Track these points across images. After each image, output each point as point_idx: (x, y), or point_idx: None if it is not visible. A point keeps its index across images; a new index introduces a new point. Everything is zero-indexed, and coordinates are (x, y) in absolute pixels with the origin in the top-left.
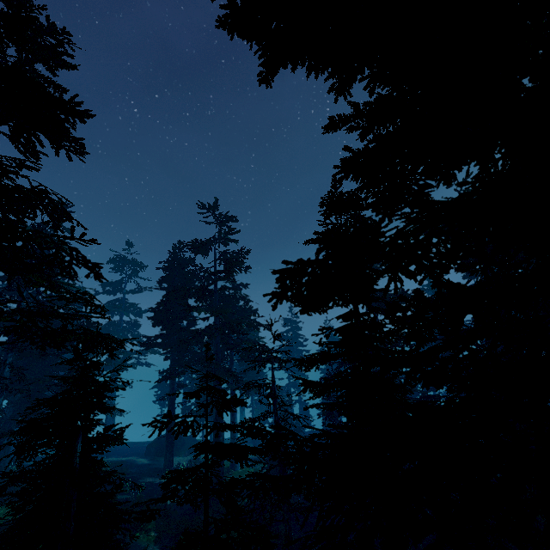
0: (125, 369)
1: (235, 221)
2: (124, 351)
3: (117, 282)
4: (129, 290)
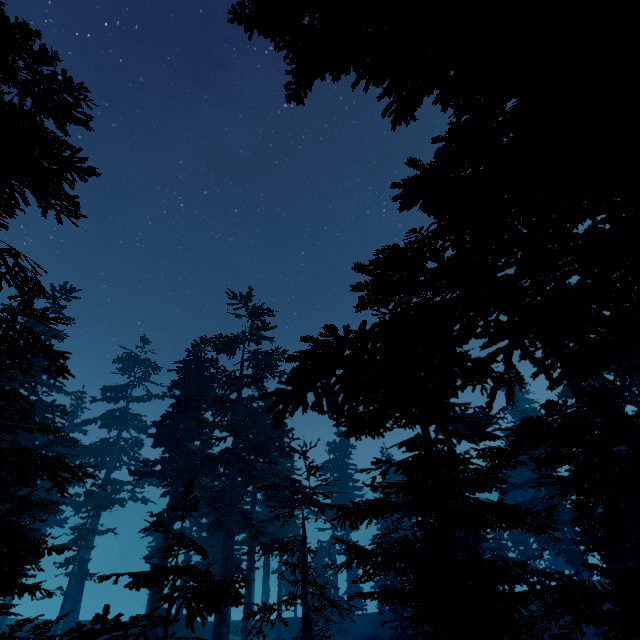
0: (109, 507)
1: (272, 315)
2: (114, 479)
3: (121, 386)
4: (135, 398)
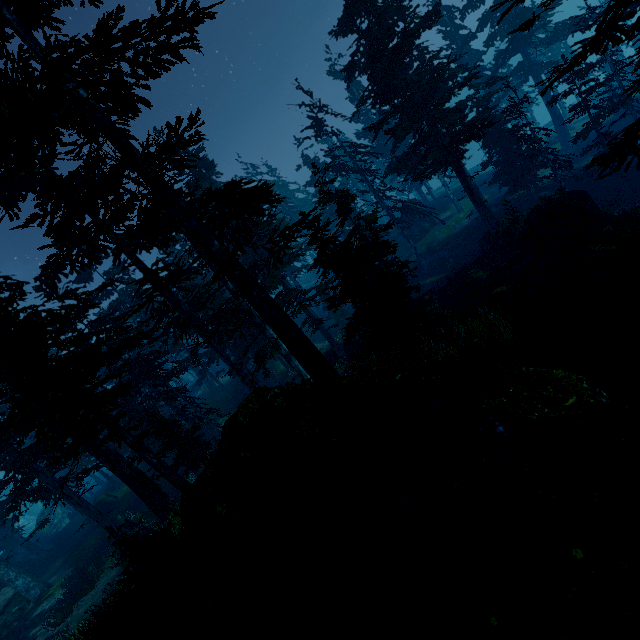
0: None
1: None
2: None
3: None
4: None
